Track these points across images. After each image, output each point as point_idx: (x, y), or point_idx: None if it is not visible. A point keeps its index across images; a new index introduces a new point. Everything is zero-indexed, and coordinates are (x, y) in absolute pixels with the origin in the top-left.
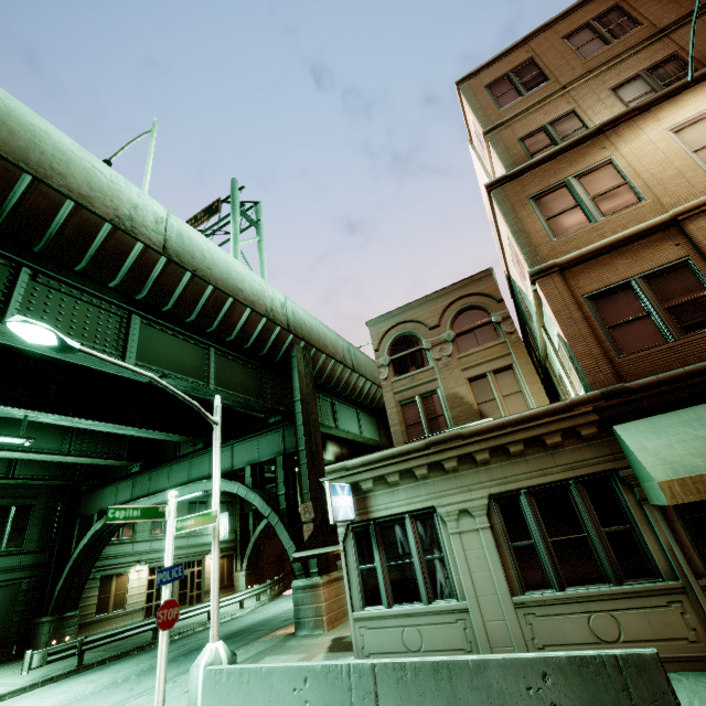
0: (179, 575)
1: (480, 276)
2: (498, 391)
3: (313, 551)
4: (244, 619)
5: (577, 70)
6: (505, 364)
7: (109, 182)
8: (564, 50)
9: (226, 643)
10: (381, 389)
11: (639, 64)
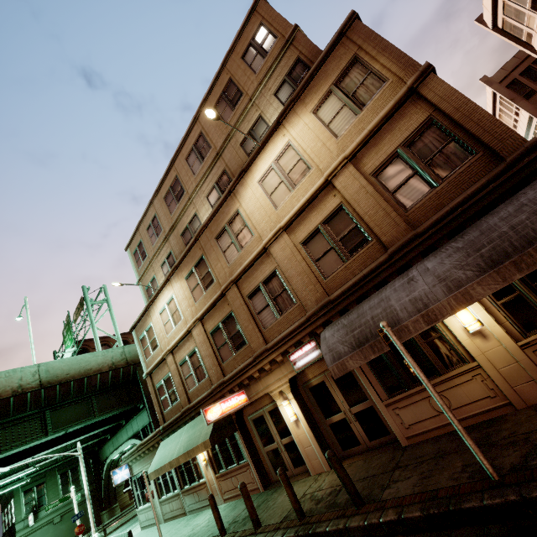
0: (82, 514)
1: None
2: None
3: (126, 489)
4: None
5: (152, 251)
6: None
7: (6, 378)
8: (148, 238)
9: None
10: None
11: (165, 254)
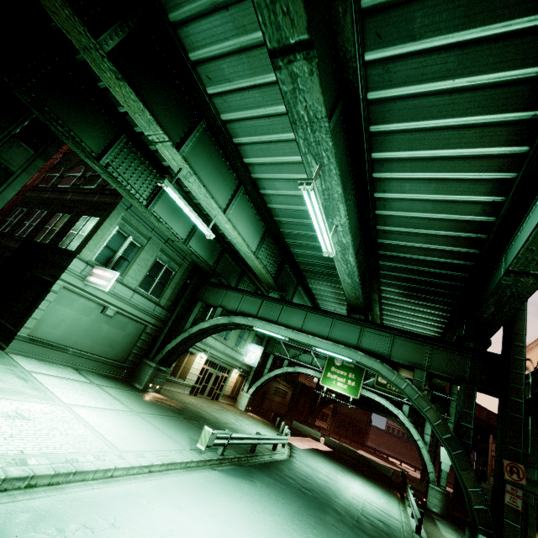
0: None
1: None
2: None
3: None
4: (308, 473)
5: None
6: None
7: None
8: None
9: (361, 530)
10: None
11: None
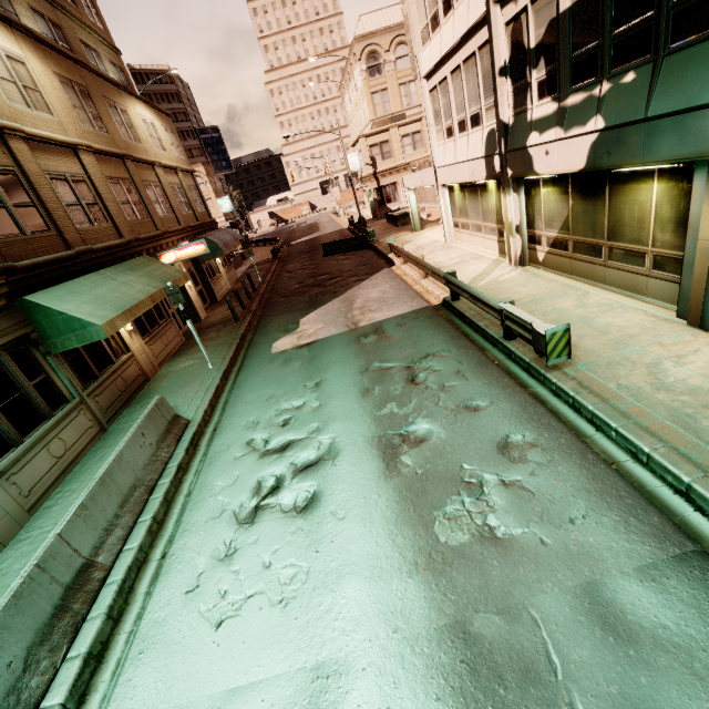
0: None
1: None
2: None
3: None
4: None
5: None
6: None
7: None
8: None
9: None
10: None
11: None
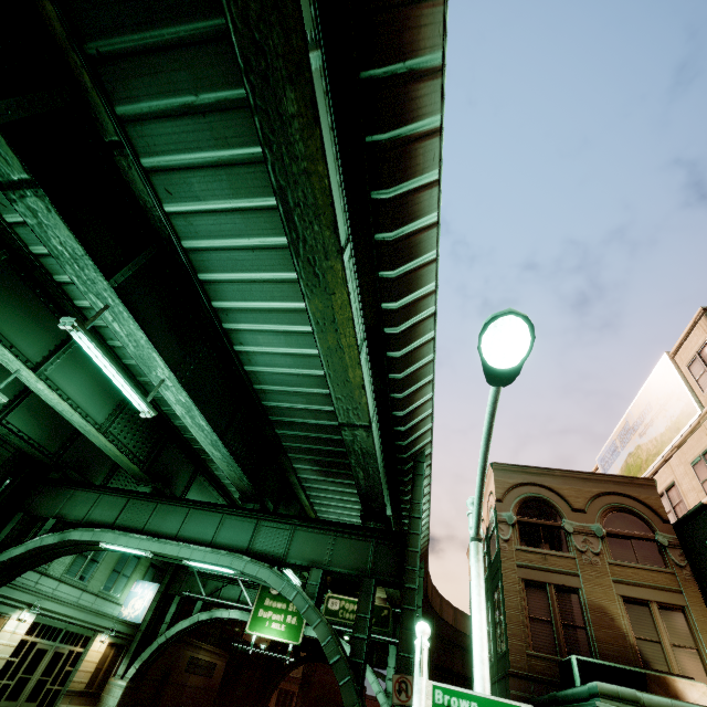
0: None
1: (641, 481)
2: (663, 633)
3: None
4: None
5: None
6: (674, 602)
7: None
8: None
9: None
10: (427, 531)
11: None
